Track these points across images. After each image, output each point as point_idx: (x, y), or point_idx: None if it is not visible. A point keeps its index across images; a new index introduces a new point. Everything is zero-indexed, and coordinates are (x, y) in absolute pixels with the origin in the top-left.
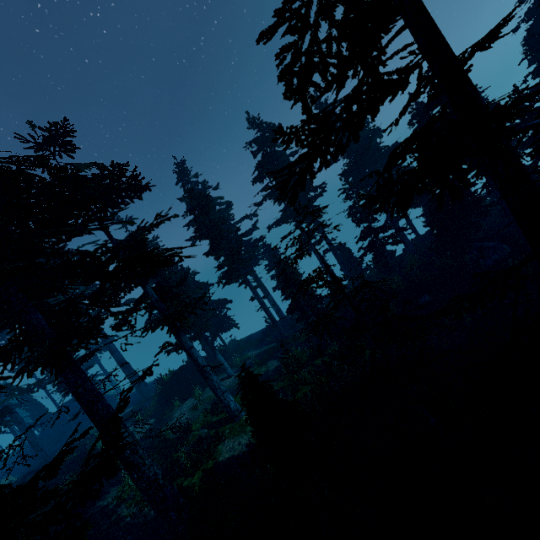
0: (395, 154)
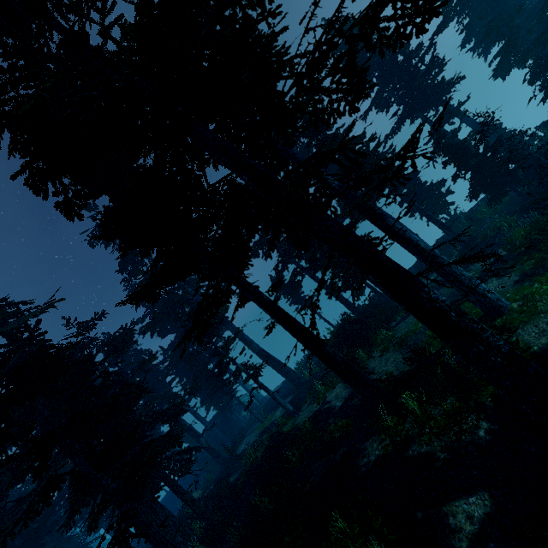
0: None
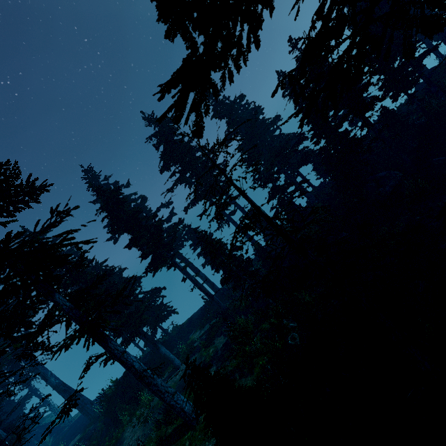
0: (324, 5)
